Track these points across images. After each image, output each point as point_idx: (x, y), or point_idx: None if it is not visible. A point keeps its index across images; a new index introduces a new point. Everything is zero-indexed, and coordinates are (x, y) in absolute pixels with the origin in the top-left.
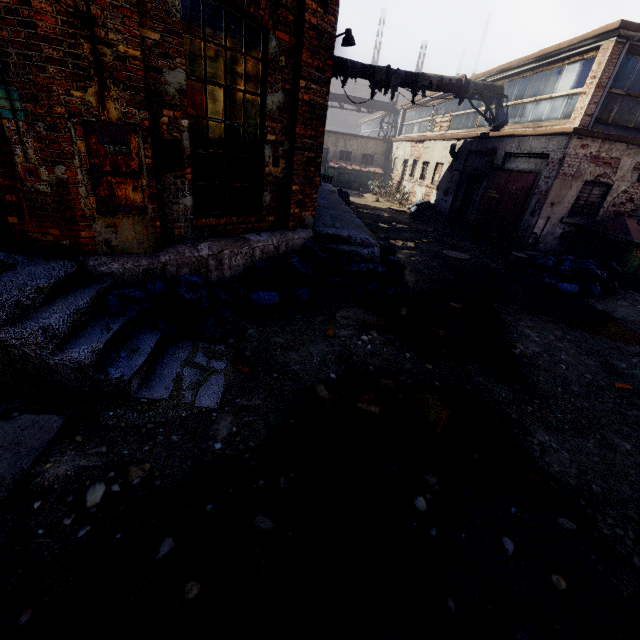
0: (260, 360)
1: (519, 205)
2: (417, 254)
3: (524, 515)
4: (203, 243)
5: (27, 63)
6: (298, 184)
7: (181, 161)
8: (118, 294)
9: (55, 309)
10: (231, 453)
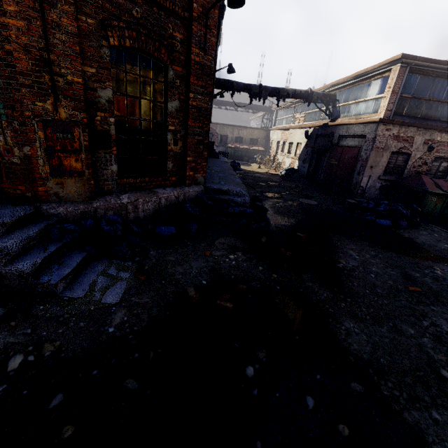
0: (155, 272)
1: (350, 168)
2: (281, 201)
3: (326, 380)
4: (124, 194)
5: (9, 87)
6: (191, 156)
7: (109, 143)
8: (59, 227)
9: (12, 236)
10: (119, 335)
